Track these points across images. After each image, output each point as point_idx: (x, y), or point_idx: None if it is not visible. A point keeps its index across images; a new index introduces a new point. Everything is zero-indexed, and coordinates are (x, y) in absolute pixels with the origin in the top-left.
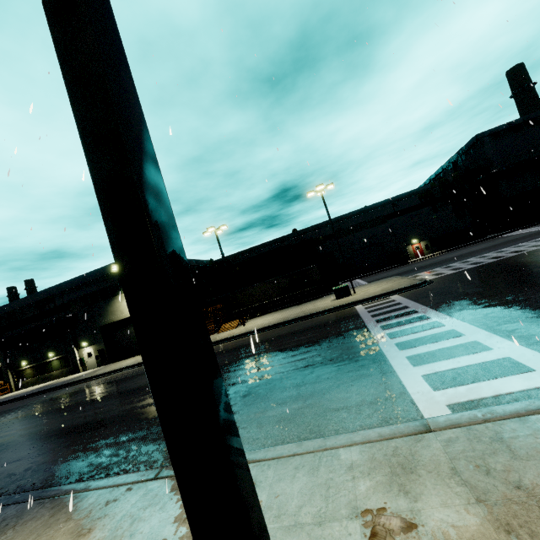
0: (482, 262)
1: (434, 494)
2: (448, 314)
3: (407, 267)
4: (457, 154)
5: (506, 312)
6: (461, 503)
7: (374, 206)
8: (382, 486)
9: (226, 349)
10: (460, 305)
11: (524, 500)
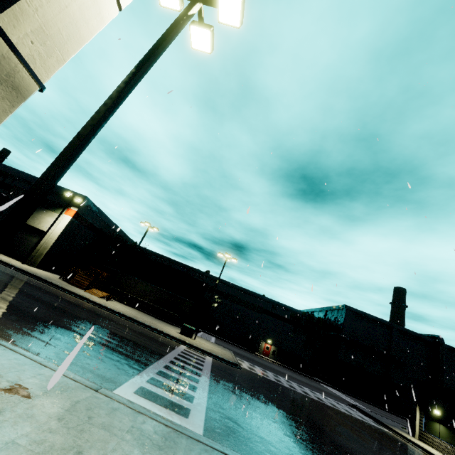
0: (281, 382)
1: (56, 399)
2: (211, 382)
3: (248, 355)
4: (331, 308)
5: (233, 401)
6: (60, 406)
7: (262, 297)
8: (41, 385)
9: (74, 302)
10: (225, 384)
11: (83, 419)
